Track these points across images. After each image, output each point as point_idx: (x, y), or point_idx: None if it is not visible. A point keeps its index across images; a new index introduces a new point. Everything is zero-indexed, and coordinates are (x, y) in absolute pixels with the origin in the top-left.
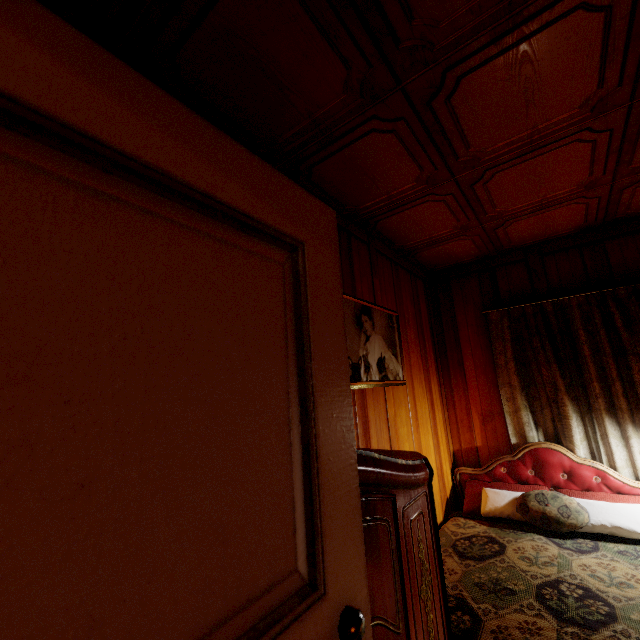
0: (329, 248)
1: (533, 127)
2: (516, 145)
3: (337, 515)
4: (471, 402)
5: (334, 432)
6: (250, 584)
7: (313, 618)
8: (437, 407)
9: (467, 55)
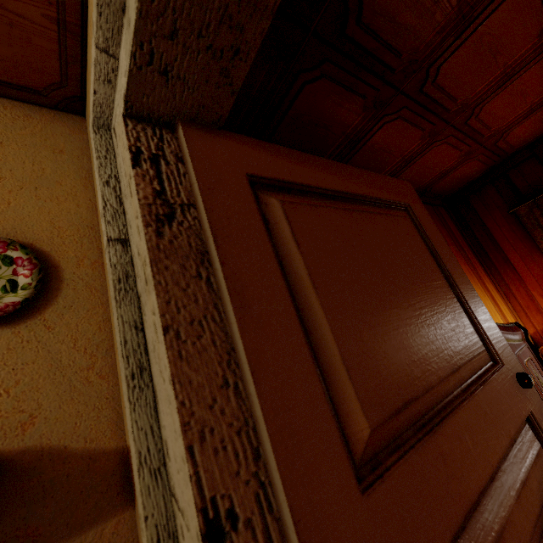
0: (418, 202)
1: (504, 66)
2: (494, 82)
3: (489, 330)
4: (530, 288)
5: (467, 291)
6: (471, 350)
7: (503, 372)
8: (499, 301)
9: (441, 54)
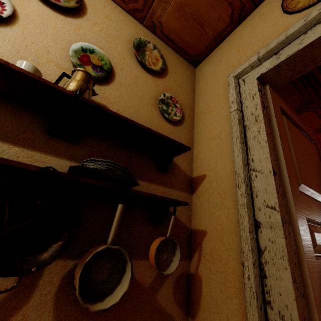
0: (319, 144)
1: None
2: None
3: None
4: None
5: None
6: None
7: None
8: None
9: None
